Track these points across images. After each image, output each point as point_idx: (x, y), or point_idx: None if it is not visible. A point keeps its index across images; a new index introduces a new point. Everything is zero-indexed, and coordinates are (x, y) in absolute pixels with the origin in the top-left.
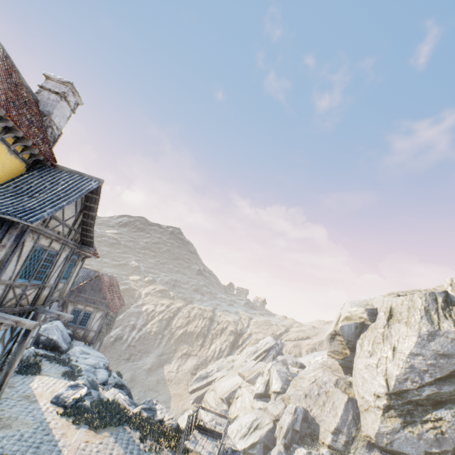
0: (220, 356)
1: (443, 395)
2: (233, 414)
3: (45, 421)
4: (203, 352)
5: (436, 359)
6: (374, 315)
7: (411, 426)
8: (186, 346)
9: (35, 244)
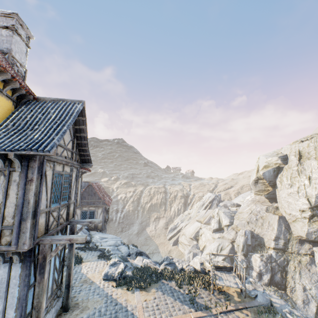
0: (179, 213)
1: None
2: (202, 245)
3: (109, 295)
4: (167, 213)
5: None
6: (285, 159)
7: None
8: (155, 213)
9: (53, 171)
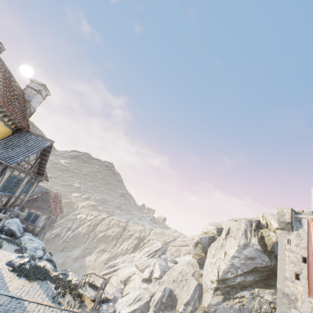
0: (126, 253)
1: (247, 282)
2: (126, 291)
3: (1, 273)
4: (115, 249)
5: (245, 260)
6: (220, 232)
7: (228, 301)
8: (104, 244)
9: (11, 174)
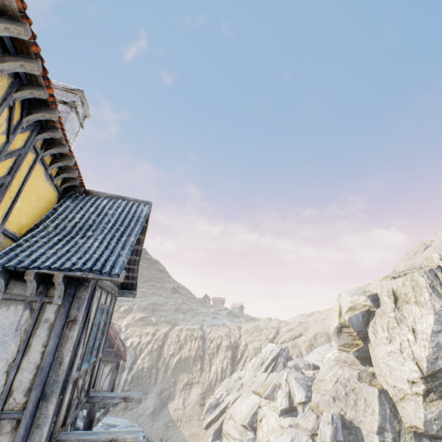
0: (224, 376)
1: None
2: (263, 440)
3: None
4: (205, 376)
5: None
6: (376, 300)
7: None
8: (185, 375)
9: (97, 305)
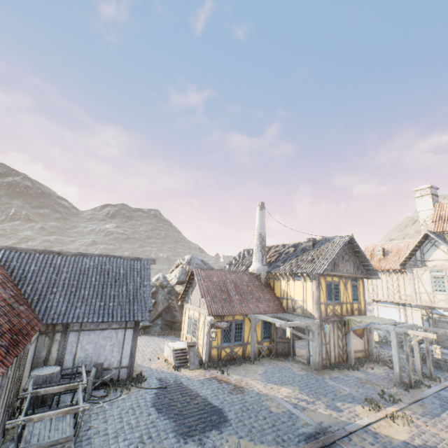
0: None
1: None
2: None
3: None
4: None
5: None
6: None
7: None
8: None
9: None
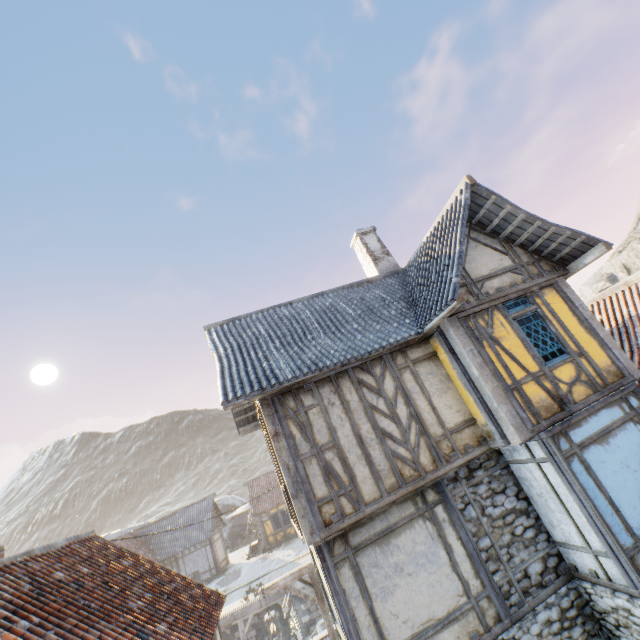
0: None
1: None
2: None
3: None
4: None
5: None
6: (614, 279)
7: None
8: None
9: None
